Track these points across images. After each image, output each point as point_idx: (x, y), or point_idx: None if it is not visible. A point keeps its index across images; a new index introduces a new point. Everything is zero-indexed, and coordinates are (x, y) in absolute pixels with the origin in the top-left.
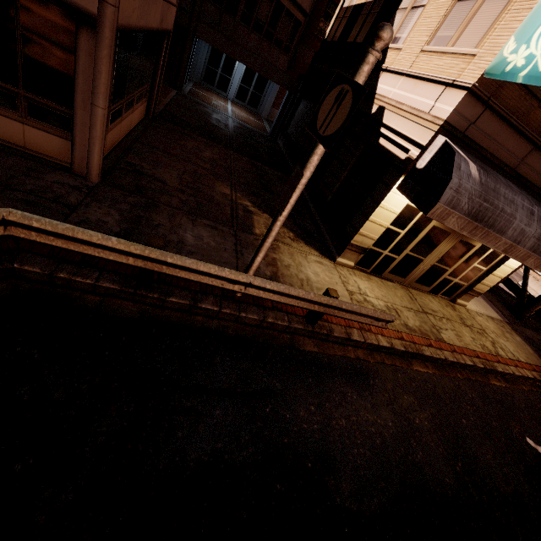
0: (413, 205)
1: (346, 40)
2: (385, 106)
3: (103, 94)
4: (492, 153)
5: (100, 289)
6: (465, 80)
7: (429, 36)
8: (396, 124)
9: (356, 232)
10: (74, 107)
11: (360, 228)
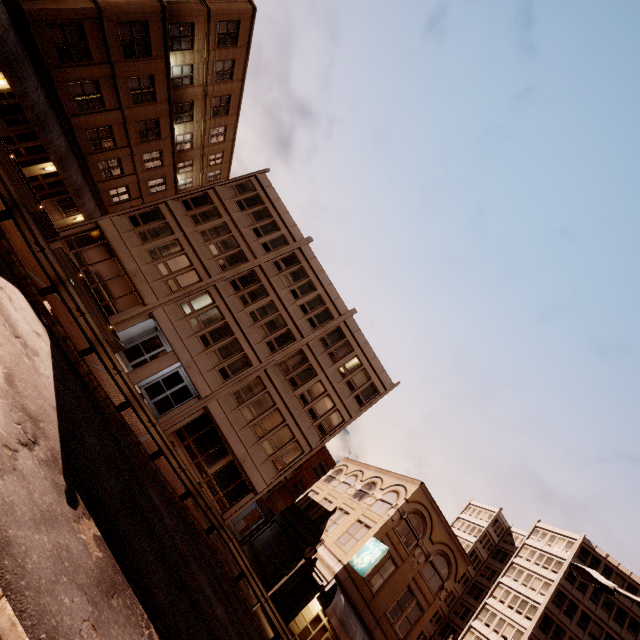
0: (321, 615)
1: (306, 513)
2: (318, 557)
3: (244, 508)
4: (352, 598)
5: (227, 574)
6: (344, 561)
7: (337, 538)
8: (321, 568)
9: (293, 618)
10: (232, 507)
11: (296, 616)
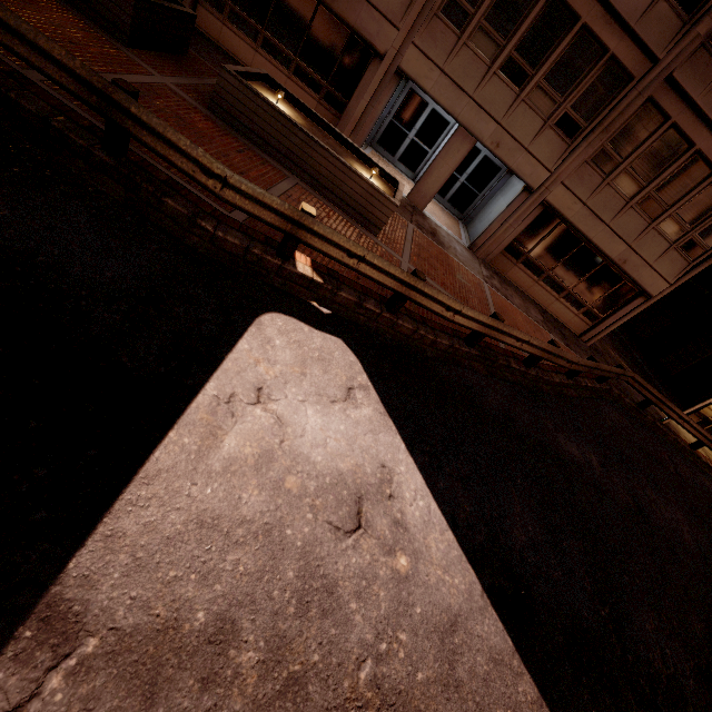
0: None
1: None
2: None
3: (629, 318)
4: None
5: (628, 405)
6: None
7: None
8: None
9: (706, 406)
10: (609, 318)
11: (710, 404)
